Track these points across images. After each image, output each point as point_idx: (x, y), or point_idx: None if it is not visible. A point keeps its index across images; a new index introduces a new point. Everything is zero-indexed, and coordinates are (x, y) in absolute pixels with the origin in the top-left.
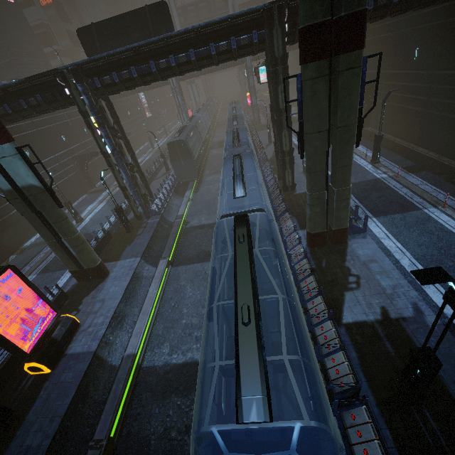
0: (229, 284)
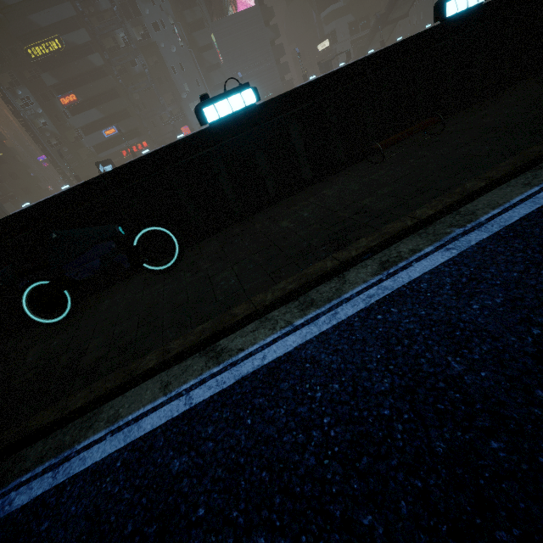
0: None
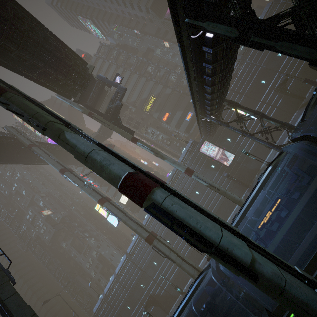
0: (210, 301)
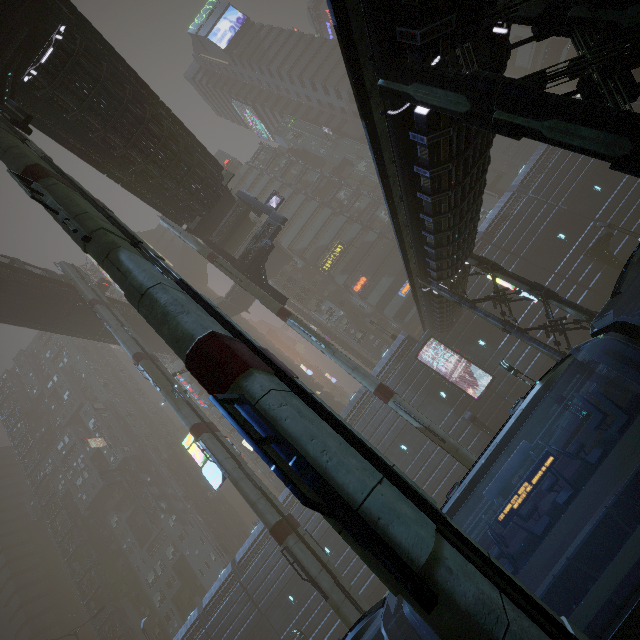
0: None
